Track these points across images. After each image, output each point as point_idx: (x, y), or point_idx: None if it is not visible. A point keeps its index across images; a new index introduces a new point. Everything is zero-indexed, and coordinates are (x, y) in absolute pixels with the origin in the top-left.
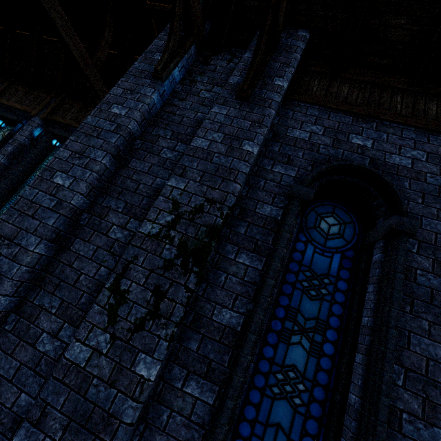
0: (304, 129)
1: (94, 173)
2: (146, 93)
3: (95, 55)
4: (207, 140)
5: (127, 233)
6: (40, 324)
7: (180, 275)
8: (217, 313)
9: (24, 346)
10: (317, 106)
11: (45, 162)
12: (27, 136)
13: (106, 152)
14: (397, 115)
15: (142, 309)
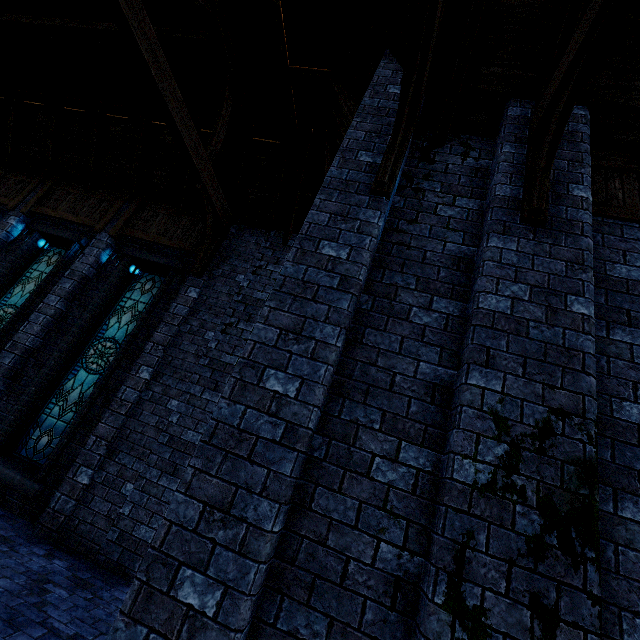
0: (633, 264)
1: (329, 367)
2: (369, 219)
3: (208, 143)
4: (504, 297)
5: (405, 470)
6: None
7: (567, 570)
8: (628, 628)
9: None
10: (635, 223)
11: (120, 302)
12: (92, 264)
13: (339, 327)
14: None
15: None
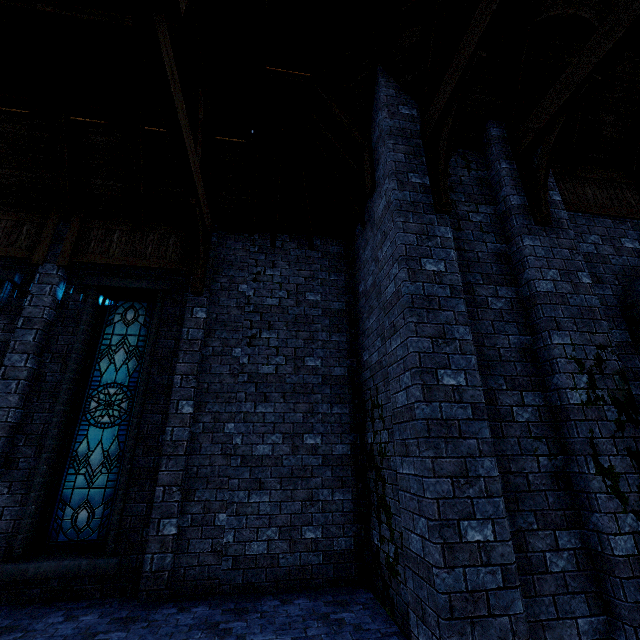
0: (587, 242)
1: (474, 356)
2: (444, 235)
3: None
4: (548, 281)
5: (531, 409)
6: (534, 548)
7: (634, 430)
8: None
9: (540, 579)
10: (579, 213)
11: (103, 341)
12: (50, 305)
13: (467, 326)
14: (639, 212)
15: (635, 476)
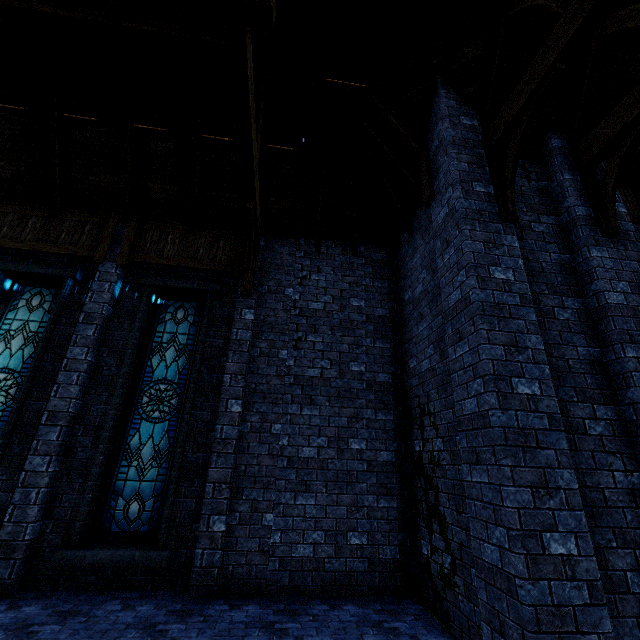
0: None
1: (547, 366)
2: (511, 244)
3: None
4: (618, 293)
5: (604, 423)
6: (614, 566)
7: None
8: None
9: (622, 599)
10: None
11: (155, 338)
12: (108, 302)
13: (539, 335)
14: None
15: None
